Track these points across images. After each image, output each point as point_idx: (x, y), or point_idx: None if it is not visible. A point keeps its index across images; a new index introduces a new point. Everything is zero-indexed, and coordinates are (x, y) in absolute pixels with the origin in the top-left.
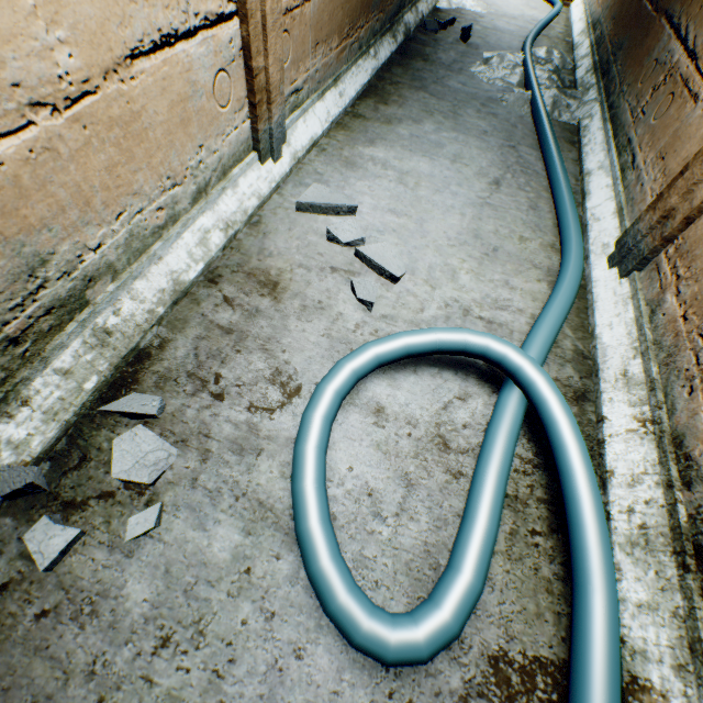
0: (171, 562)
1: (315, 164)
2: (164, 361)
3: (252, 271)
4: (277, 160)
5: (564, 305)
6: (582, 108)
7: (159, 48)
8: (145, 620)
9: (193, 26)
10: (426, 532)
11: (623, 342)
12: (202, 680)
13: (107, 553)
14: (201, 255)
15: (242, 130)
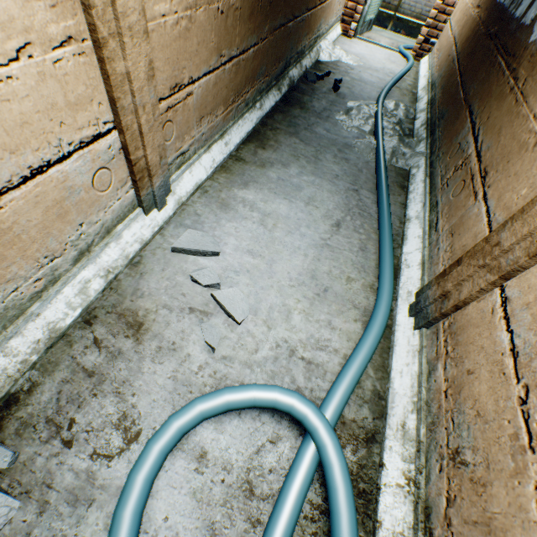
0: None
1: (197, 205)
2: (29, 406)
3: (123, 312)
4: (161, 209)
5: (367, 353)
6: (413, 157)
7: (30, 178)
8: None
9: (68, 152)
10: None
11: (407, 393)
12: None
13: None
14: (80, 302)
15: (126, 197)
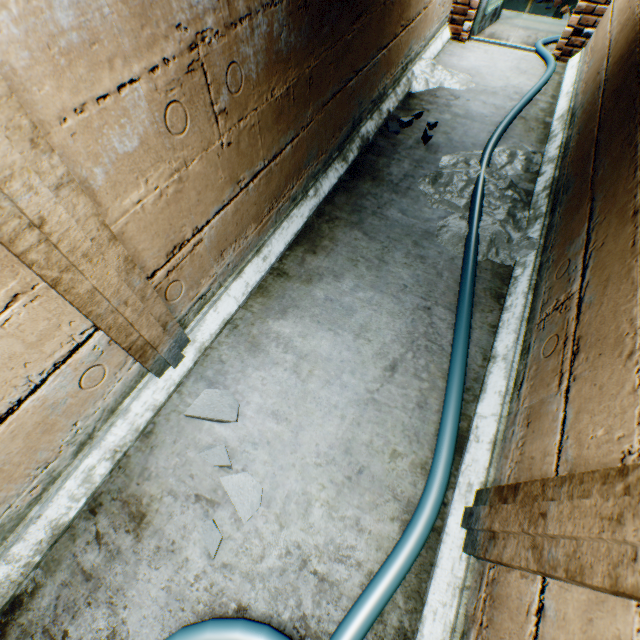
0: None
1: (223, 347)
2: (30, 611)
3: (128, 498)
4: (178, 364)
5: (392, 581)
6: (521, 248)
7: (1, 423)
8: None
9: (41, 380)
10: None
11: None
12: None
13: None
14: (84, 491)
15: (129, 374)
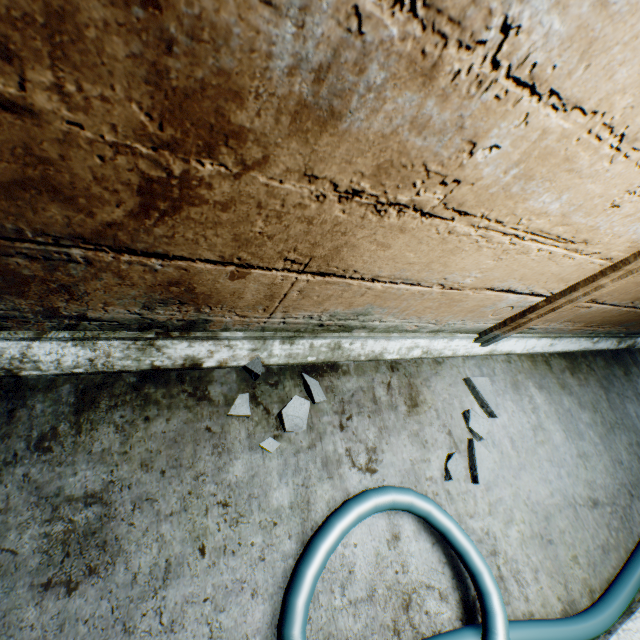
0: (258, 474)
1: (497, 364)
2: (339, 380)
3: (412, 384)
4: (482, 346)
5: (560, 638)
6: None
7: (500, 291)
8: (229, 484)
9: (523, 292)
10: (353, 633)
11: None
12: (219, 542)
13: (245, 435)
14: (402, 353)
15: (486, 325)
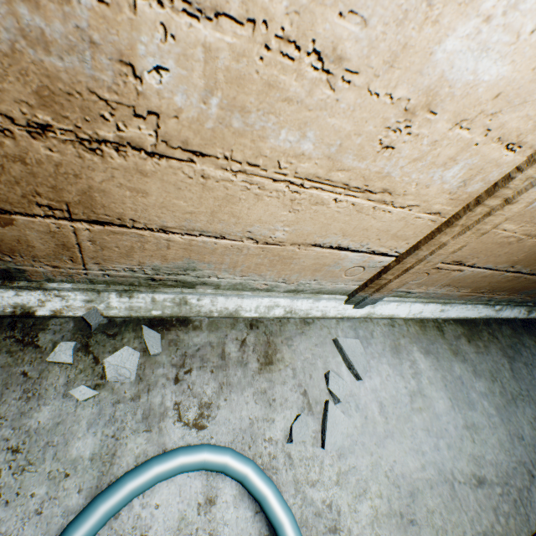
0: (64, 422)
1: (378, 327)
2: (187, 335)
3: (271, 342)
4: (356, 308)
5: None
6: None
7: (332, 248)
8: (28, 429)
9: (361, 250)
10: None
11: None
12: None
13: (64, 382)
14: (262, 311)
15: (349, 286)
